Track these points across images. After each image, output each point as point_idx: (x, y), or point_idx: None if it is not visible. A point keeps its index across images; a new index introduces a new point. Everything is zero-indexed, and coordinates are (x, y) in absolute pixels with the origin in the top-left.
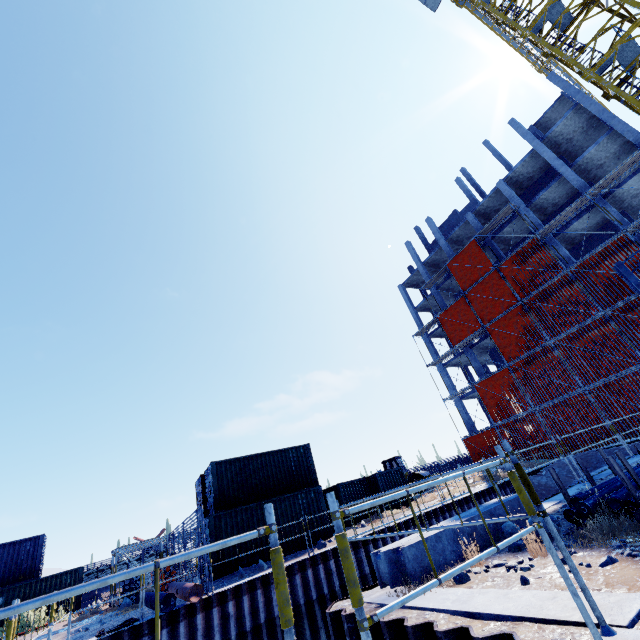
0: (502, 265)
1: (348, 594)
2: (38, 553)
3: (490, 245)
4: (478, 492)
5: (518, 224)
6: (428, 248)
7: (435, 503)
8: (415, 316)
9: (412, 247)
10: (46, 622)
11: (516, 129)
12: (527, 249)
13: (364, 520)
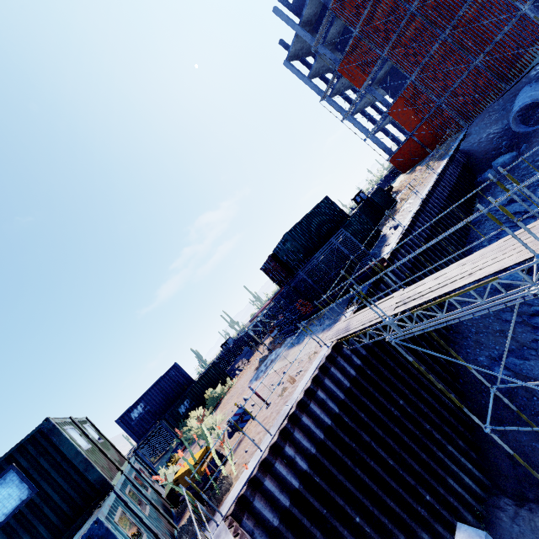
0: None
1: (434, 233)
2: (182, 372)
3: None
4: (449, 159)
5: None
6: (292, 9)
7: (424, 183)
8: (311, 85)
9: (281, 12)
10: (225, 391)
11: None
12: None
13: (383, 221)
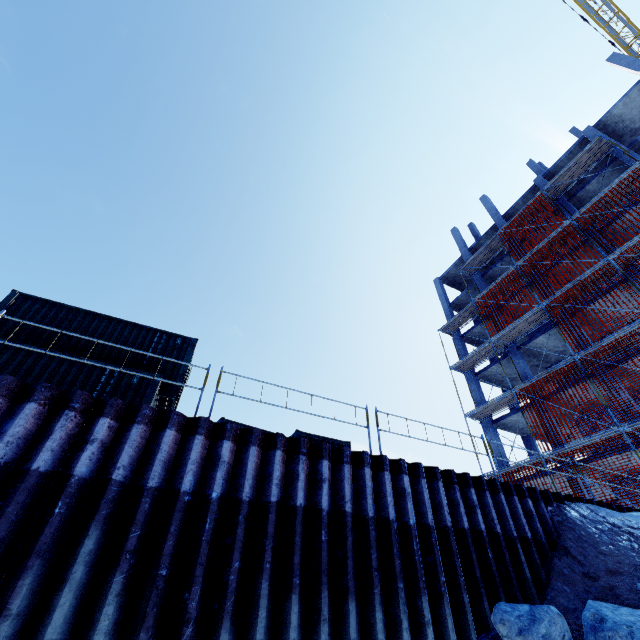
0: (580, 215)
1: None
2: None
3: (565, 207)
4: (466, 473)
5: (611, 180)
6: None
7: None
8: (448, 312)
9: (459, 233)
10: None
11: (618, 62)
12: (624, 184)
13: None
